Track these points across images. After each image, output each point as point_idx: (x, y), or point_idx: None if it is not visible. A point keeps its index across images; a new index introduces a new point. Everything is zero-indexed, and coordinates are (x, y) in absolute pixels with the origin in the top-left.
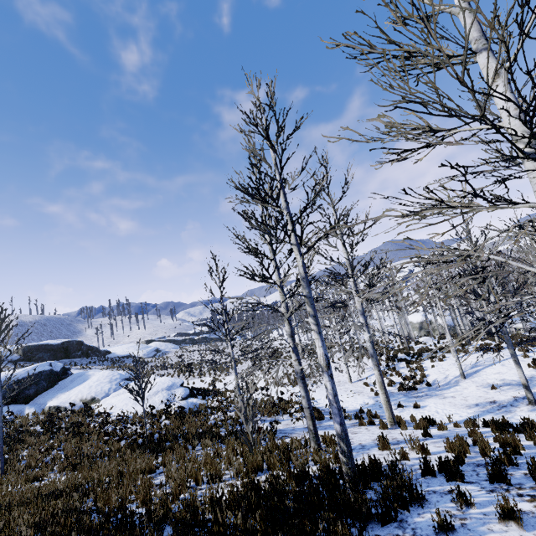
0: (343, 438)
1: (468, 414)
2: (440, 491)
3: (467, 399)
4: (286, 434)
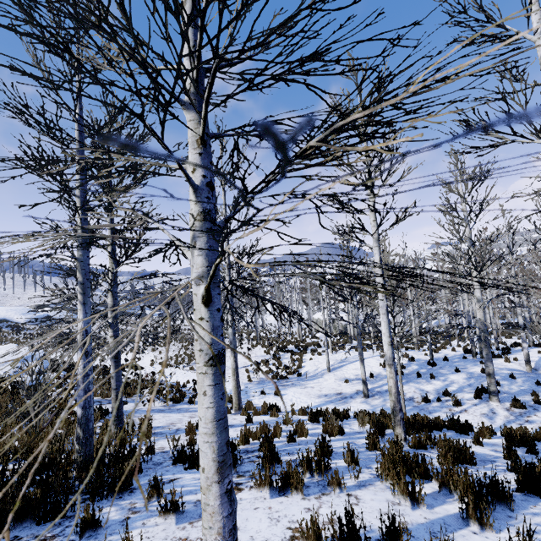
0: (82, 423)
1: (315, 403)
2: (164, 480)
3: (322, 389)
4: None
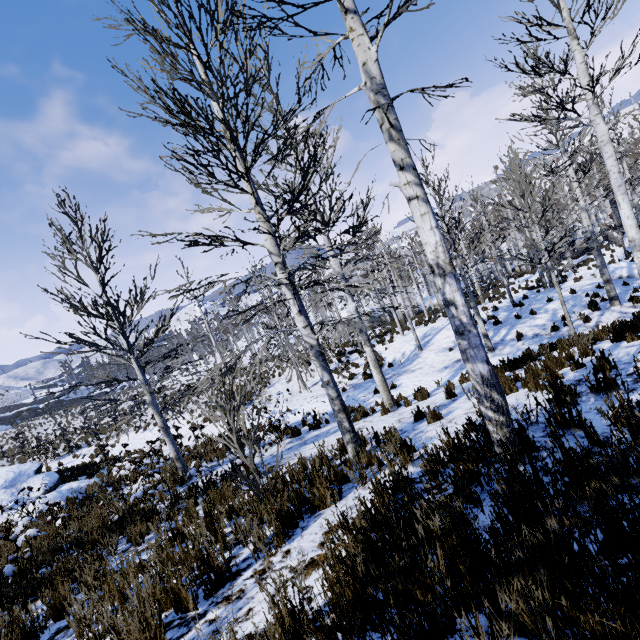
0: (495, 383)
1: (444, 377)
2: None
3: (434, 365)
4: (271, 464)
